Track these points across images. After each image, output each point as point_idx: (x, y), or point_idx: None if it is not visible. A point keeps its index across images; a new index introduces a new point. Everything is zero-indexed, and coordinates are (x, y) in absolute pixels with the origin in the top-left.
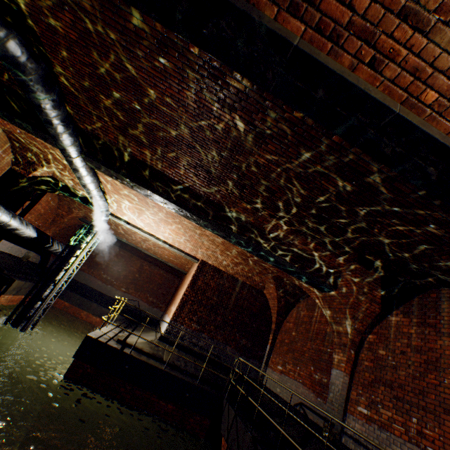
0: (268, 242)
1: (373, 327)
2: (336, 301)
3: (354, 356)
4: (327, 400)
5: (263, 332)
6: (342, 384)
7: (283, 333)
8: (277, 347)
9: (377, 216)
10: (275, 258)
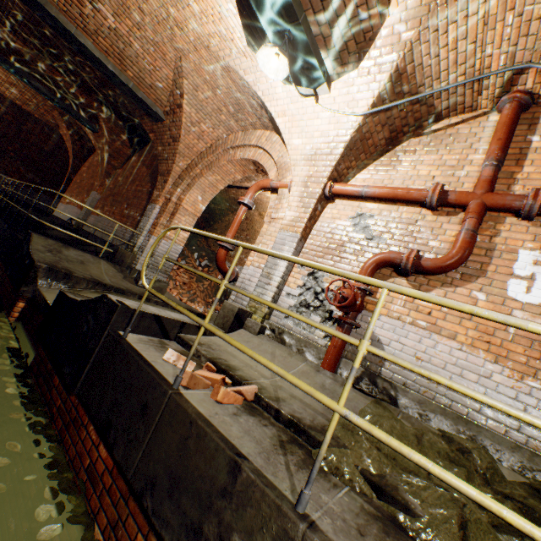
0: (14, 58)
1: (124, 165)
2: (102, 143)
3: (108, 184)
4: (83, 210)
5: (58, 173)
6: (94, 199)
7: (79, 176)
8: (71, 187)
9: (76, 55)
10: (29, 80)
